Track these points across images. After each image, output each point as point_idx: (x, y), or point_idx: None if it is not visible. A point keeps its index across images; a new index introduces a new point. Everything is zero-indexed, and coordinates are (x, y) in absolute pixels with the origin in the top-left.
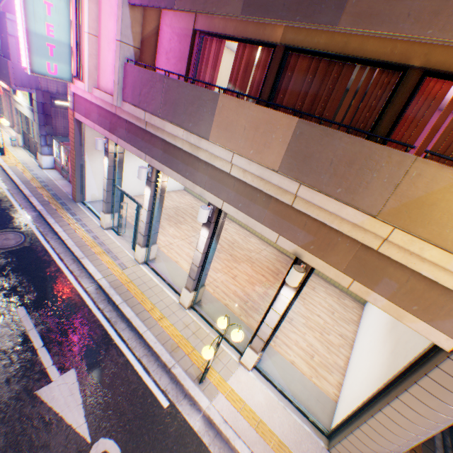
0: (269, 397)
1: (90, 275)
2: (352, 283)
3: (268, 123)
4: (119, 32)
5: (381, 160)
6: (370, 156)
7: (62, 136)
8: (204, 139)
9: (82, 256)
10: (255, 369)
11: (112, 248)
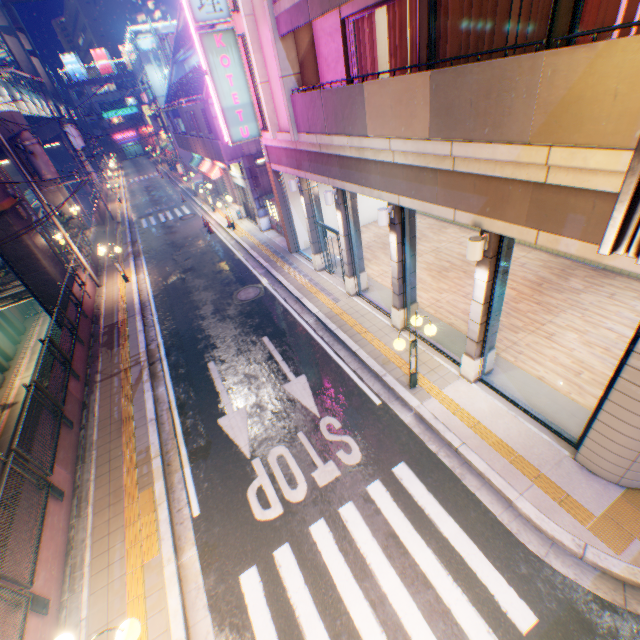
0: (494, 406)
1: (309, 311)
2: (538, 236)
3: (407, 91)
4: (279, 70)
5: (514, 75)
6: (502, 76)
7: (270, 194)
8: (363, 138)
9: (301, 297)
10: (480, 382)
11: (325, 286)
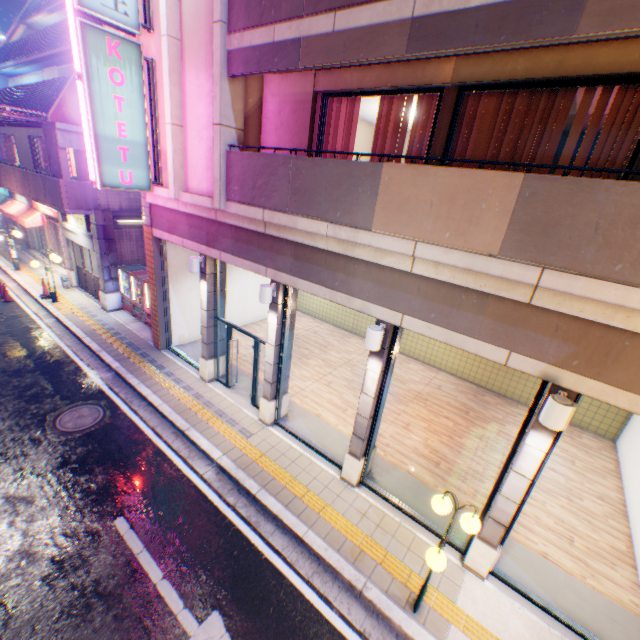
0: (531, 623)
1: (204, 453)
2: None
3: (471, 189)
4: (217, 114)
5: None
6: None
7: (129, 263)
8: (362, 231)
9: (187, 426)
10: (491, 574)
11: (223, 407)
